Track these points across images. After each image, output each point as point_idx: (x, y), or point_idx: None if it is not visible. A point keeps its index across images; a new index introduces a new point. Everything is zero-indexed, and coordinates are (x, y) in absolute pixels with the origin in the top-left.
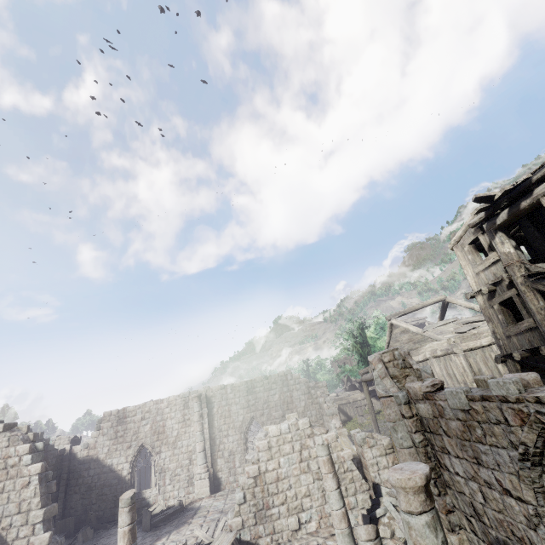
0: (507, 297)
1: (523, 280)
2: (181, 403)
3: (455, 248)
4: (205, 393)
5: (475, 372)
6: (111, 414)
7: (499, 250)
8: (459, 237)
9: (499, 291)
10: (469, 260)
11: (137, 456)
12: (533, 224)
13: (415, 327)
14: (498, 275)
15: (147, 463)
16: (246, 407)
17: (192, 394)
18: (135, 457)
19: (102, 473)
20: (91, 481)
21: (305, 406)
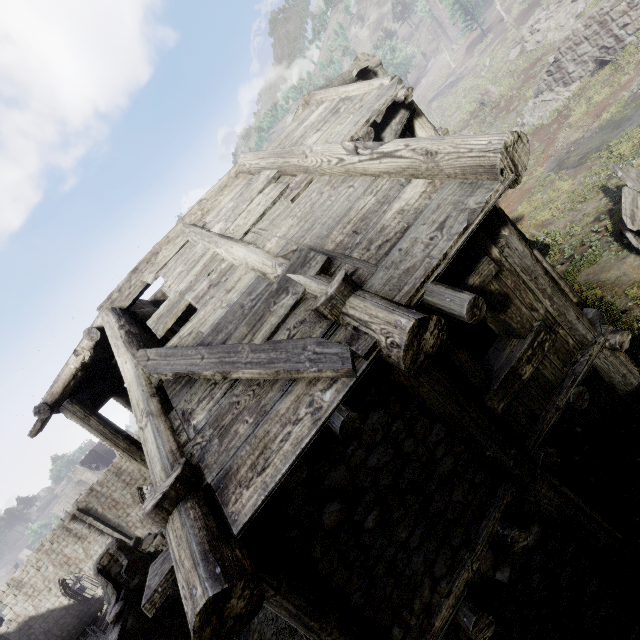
0: None
1: None
2: (63, 531)
3: None
4: (77, 510)
5: None
6: (4, 591)
7: None
8: None
9: None
10: None
11: (65, 586)
12: None
13: None
14: None
15: (79, 581)
16: (126, 486)
17: (66, 519)
18: (64, 588)
19: (46, 618)
20: (43, 629)
21: None
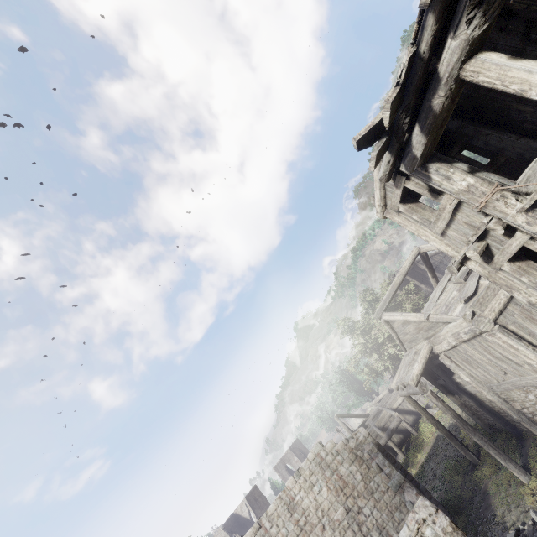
0: (517, 249)
1: (527, 216)
2: None
3: (387, 215)
4: None
5: (530, 340)
6: None
7: (451, 191)
8: (381, 199)
9: (494, 244)
10: (417, 220)
11: None
12: (465, 119)
13: (413, 315)
14: (475, 223)
15: None
16: (299, 533)
17: None
18: None
19: None
20: None
21: (363, 478)
